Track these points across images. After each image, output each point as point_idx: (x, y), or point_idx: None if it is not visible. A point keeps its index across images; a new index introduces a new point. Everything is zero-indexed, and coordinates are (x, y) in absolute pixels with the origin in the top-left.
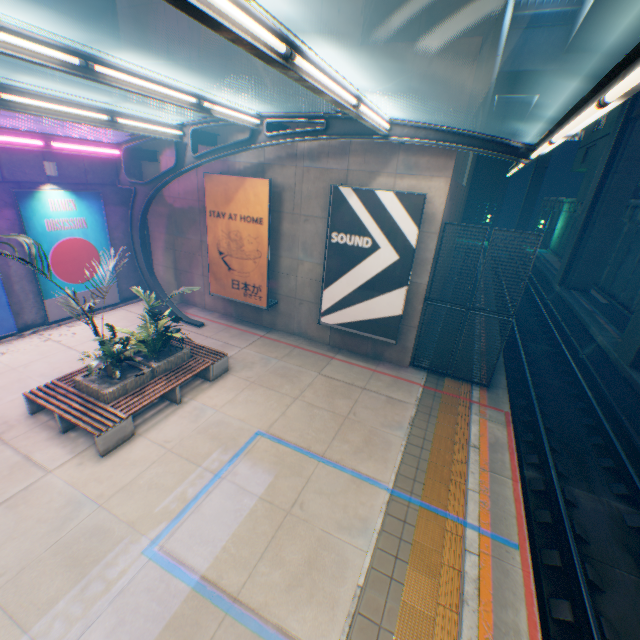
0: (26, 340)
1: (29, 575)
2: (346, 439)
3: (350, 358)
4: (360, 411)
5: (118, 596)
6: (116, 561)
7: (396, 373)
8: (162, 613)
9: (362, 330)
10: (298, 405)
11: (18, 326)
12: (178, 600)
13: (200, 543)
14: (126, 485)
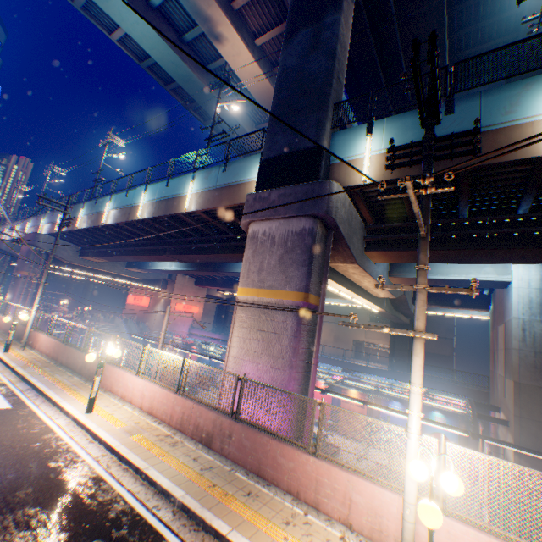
0: None
1: None
2: None
3: None
4: None
5: None
6: None
7: None
8: None
9: None
10: None
11: None
12: None
13: None
14: None
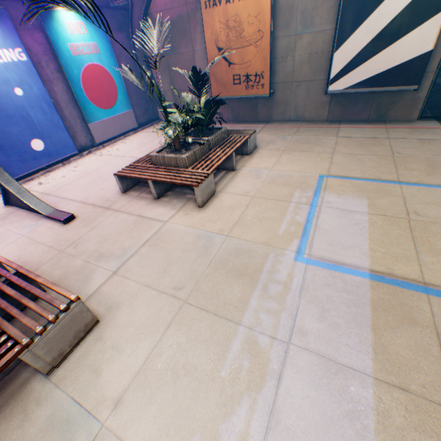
0: (86, 158)
1: (206, 286)
2: (409, 169)
3: (354, 125)
4: (401, 151)
5: (301, 292)
6: (276, 269)
7: (408, 126)
8: (358, 300)
9: (377, 86)
10: (339, 156)
11: (76, 148)
12: (364, 290)
13: (343, 249)
14: (237, 222)
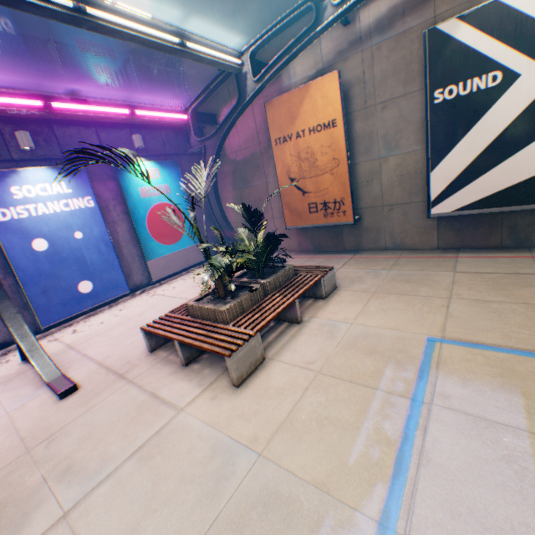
0: (137, 298)
1: None
2: None
3: (480, 253)
4: None
5: None
6: None
7: None
8: None
9: (501, 205)
10: (459, 304)
11: (129, 287)
12: None
13: (485, 534)
14: (282, 422)
